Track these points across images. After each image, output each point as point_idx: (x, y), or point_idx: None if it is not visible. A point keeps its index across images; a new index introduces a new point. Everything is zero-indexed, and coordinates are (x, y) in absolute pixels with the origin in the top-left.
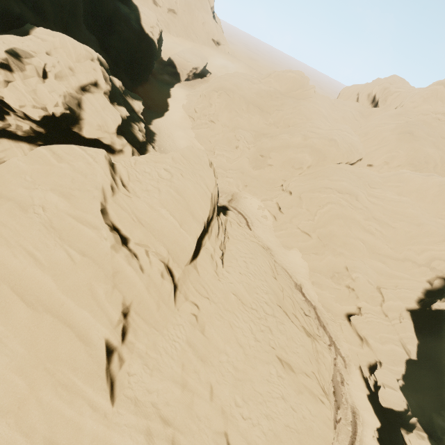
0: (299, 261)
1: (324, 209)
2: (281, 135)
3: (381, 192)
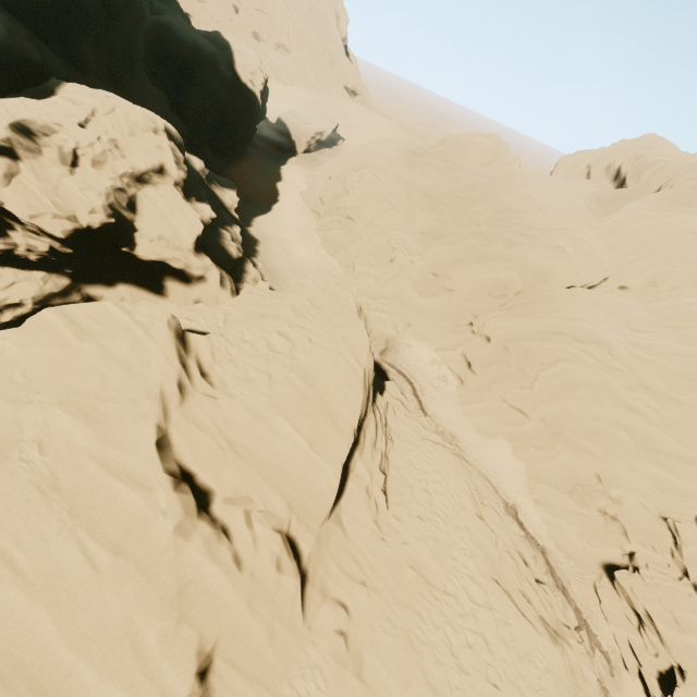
0: (508, 459)
1: (551, 370)
2: (468, 240)
3: (652, 339)
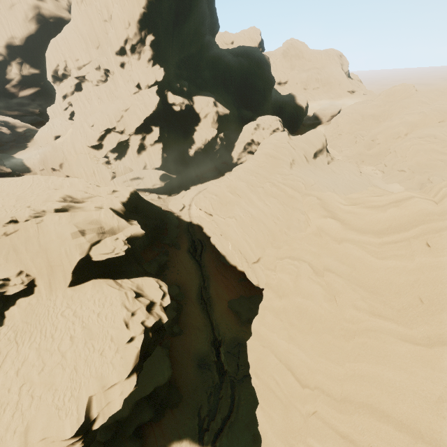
0: (397, 187)
1: (409, 151)
2: (384, 123)
3: None
